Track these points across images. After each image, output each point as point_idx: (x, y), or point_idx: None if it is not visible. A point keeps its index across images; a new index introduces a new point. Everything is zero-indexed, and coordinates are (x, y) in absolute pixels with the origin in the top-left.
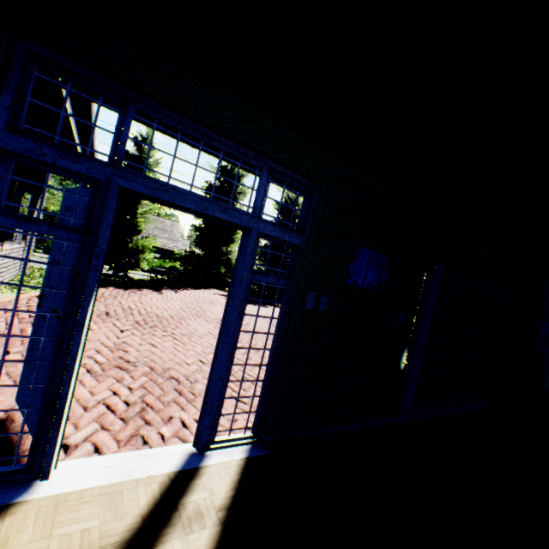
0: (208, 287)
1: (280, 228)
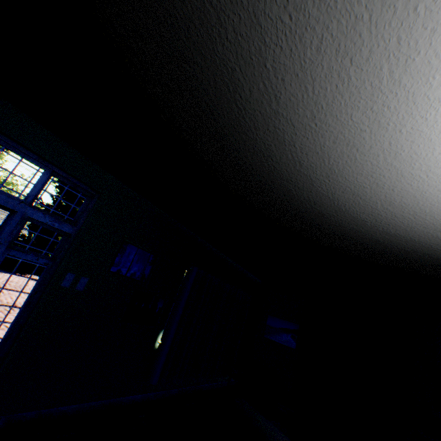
0: (27, 273)
1: (52, 217)
